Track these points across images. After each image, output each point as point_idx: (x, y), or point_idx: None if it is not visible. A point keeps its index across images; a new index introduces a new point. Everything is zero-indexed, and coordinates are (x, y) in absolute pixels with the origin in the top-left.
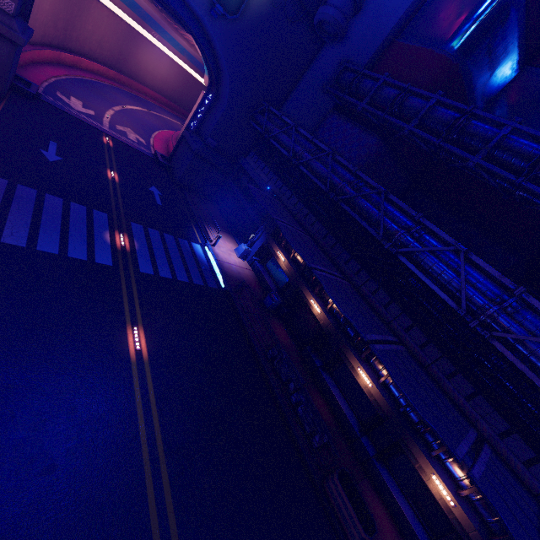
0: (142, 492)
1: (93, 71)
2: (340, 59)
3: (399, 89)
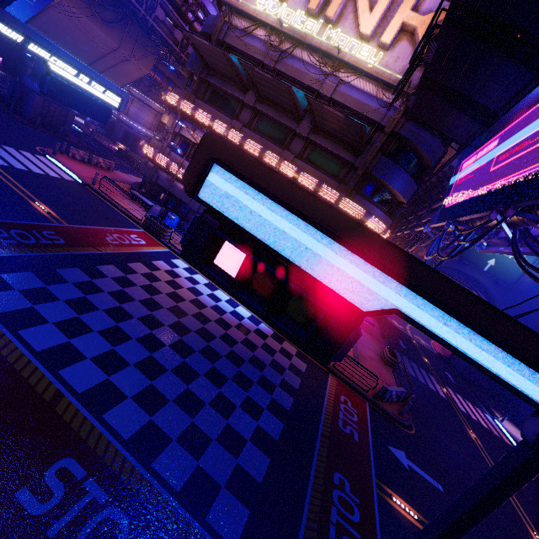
0: None
1: None
2: None
3: None
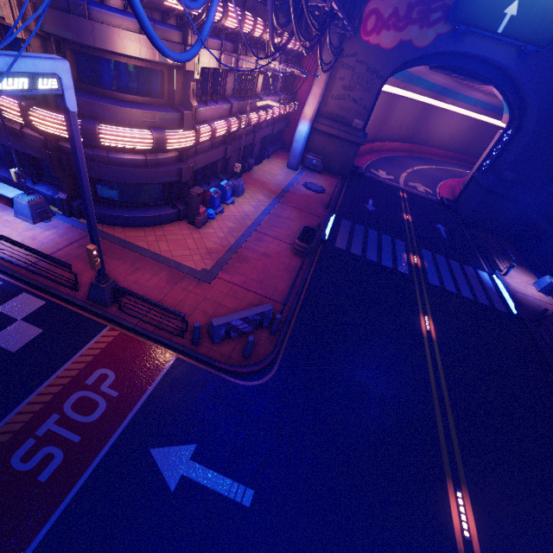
0: (432, 414)
1: (391, 149)
2: None
3: None
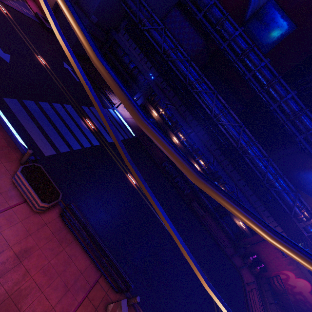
0: (164, 227)
1: None
2: None
3: (220, 9)
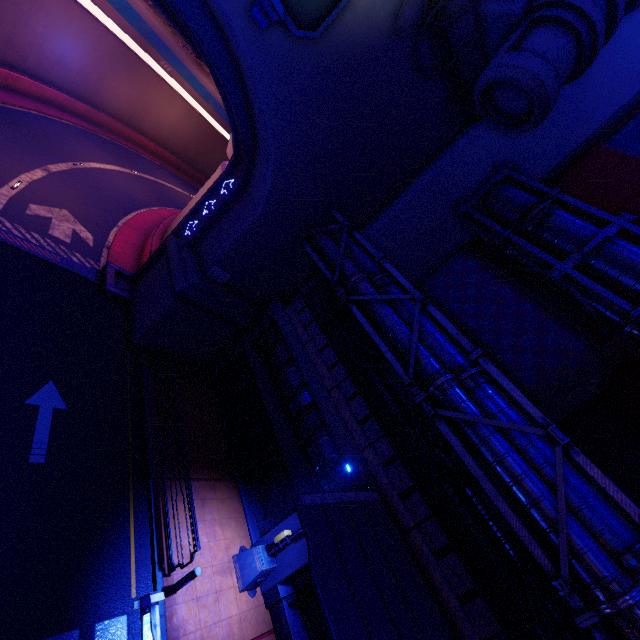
0: None
1: (42, 98)
2: (495, 160)
3: None
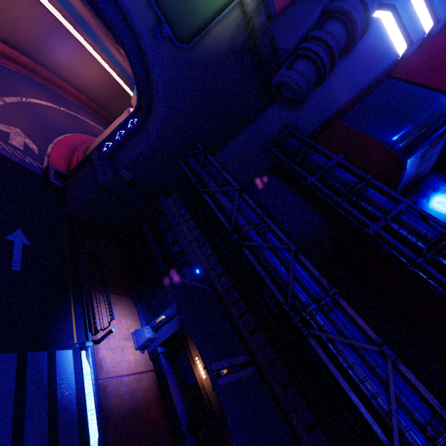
0: None
1: None
2: (285, 122)
3: (351, 173)
